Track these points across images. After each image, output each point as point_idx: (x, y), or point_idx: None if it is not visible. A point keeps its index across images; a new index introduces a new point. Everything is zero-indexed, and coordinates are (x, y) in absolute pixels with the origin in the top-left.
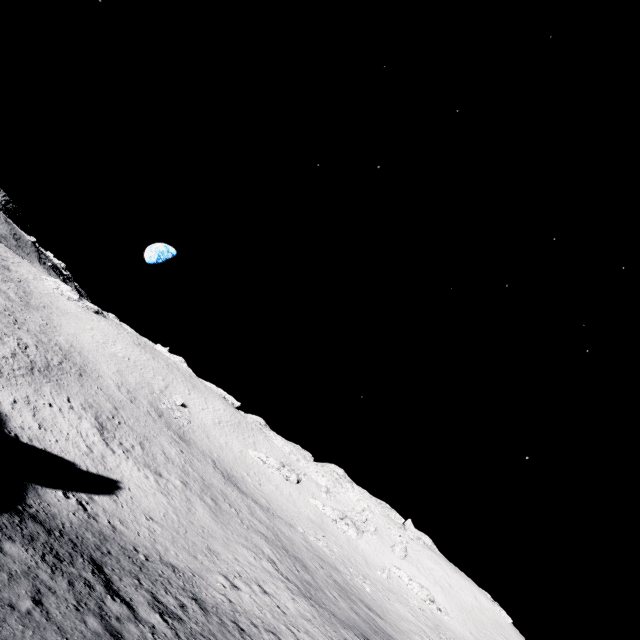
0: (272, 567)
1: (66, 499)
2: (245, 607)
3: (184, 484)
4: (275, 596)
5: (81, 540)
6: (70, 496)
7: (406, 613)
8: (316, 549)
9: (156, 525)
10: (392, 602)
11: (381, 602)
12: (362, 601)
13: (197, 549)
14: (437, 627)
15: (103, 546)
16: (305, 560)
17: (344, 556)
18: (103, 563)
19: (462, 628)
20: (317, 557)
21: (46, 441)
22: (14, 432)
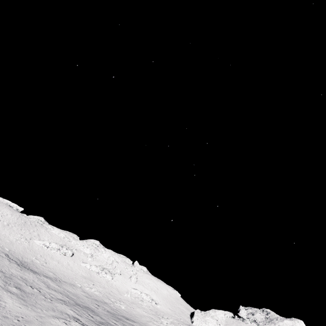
0: (79, 324)
1: None
2: None
3: None
4: None
5: None
6: None
7: (142, 312)
8: (91, 295)
9: None
10: (135, 309)
11: (130, 312)
12: (123, 316)
13: None
14: (156, 313)
15: None
16: (90, 306)
17: (106, 292)
18: None
19: (166, 308)
20: (93, 300)
21: None
22: None
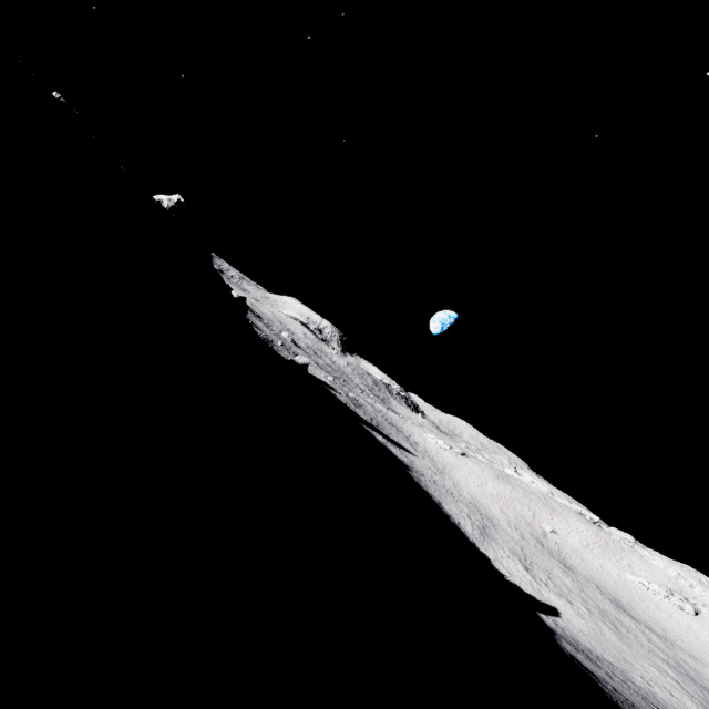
0: (676, 684)
1: (548, 619)
2: (658, 695)
3: (588, 610)
4: (680, 700)
5: (571, 641)
6: (548, 617)
7: None
8: None
9: (589, 638)
10: None
11: None
12: None
13: (617, 657)
14: None
15: (578, 645)
16: None
17: None
18: (585, 653)
19: None
20: None
21: (517, 583)
22: (509, 581)
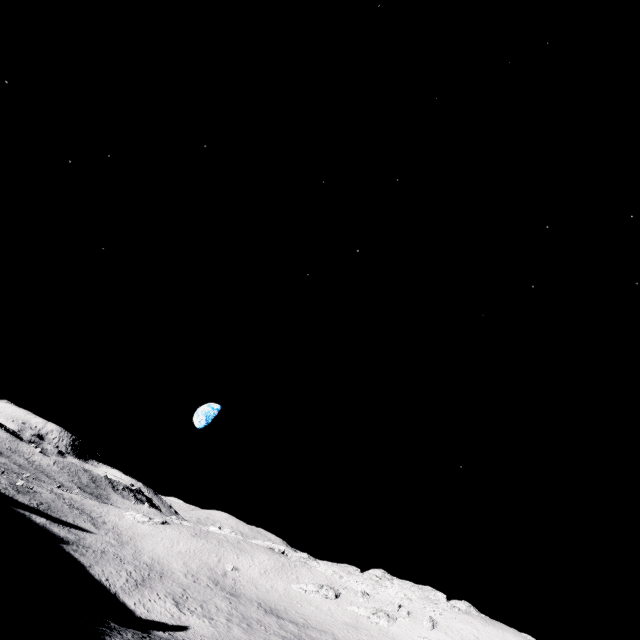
0: None
1: (164, 633)
2: None
3: (228, 620)
4: None
5: (170, 639)
6: (166, 632)
7: None
8: None
9: (206, 638)
10: None
11: None
12: None
13: None
14: None
15: None
16: None
17: None
18: None
19: None
20: None
21: (152, 616)
22: (139, 615)
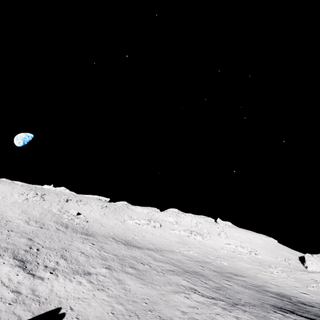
0: (199, 296)
1: None
2: None
3: (108, 269)
4: None
5: None
6: None
7: (246, 265)
8: (191, 257)
9: None
10: (237, 263)
11: (234, 266)
12: (230, 273)
13: None
14: (260, 263)
15: None
16: (196, 269)
17: (203, 252)
18: None
19: (268, 257)
20: (196, 262)
21: None
22: None
